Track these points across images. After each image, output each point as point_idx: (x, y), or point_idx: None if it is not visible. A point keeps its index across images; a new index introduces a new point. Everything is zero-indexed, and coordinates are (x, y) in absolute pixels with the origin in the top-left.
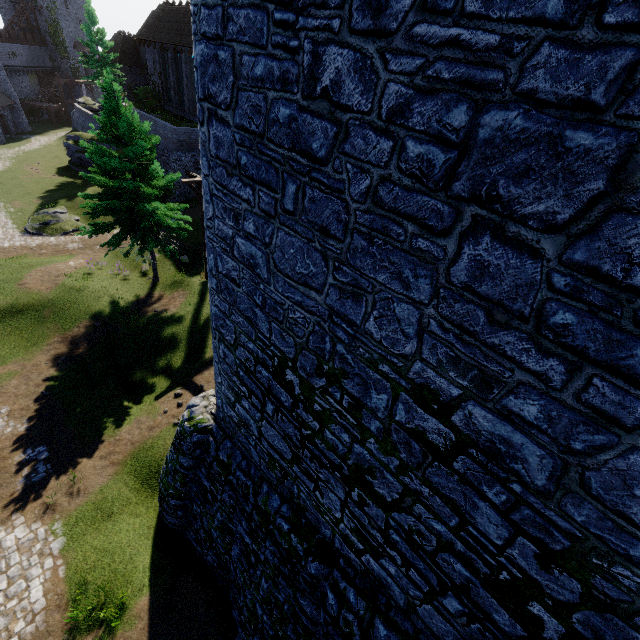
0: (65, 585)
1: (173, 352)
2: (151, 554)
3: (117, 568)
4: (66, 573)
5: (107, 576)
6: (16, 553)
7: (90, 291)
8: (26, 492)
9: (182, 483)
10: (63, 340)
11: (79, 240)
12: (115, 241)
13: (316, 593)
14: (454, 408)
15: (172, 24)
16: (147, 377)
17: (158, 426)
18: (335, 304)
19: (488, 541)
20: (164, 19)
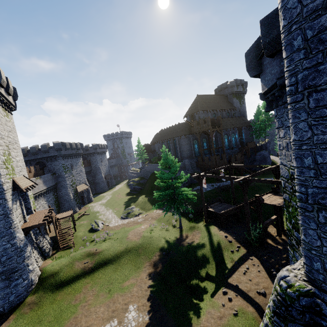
0: None
1: (207, 265)
2: None
3: None
4: None
5: None
6: None
7: (155, 237)
8: None
9: None
10: (150, 264)
11: (141, 217)
12: (168, 208)
13: None
14: None
15: (165, 134)
16: (198, 282)
17: (224, 316)
18: None
19: None
20: (162, 134)
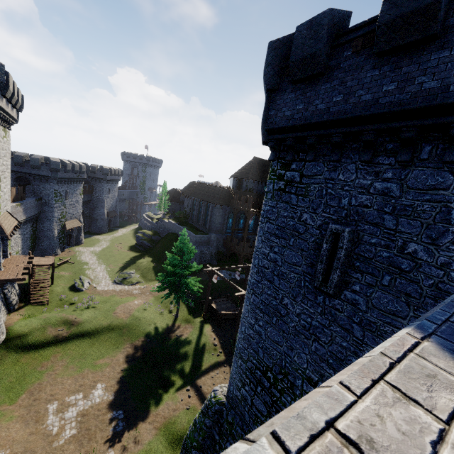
0: None
1: (185, 362)
2: None
3: None
4: None
5: None
6: None
7: (145, 320)
8: (114, 436)
9: (202, 437)
10: (131, 347)
11: (138, 288)
12: (168, 296)
13: None
14: (317, 384)
15: (200, 191)
16: (170, 376)
17: (178, 408)
18: (286, 351)
19: None
20: (197, 189)
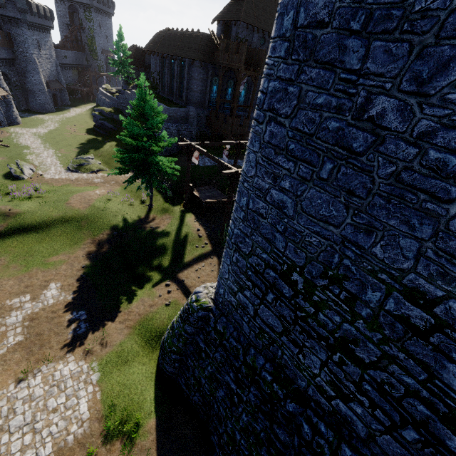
0: (101, 405)
1: (163, 256)
2: (154, 391)
3: (133, 398)
4: (101, 397)
5: (127, 402)
6: (70, 379)
7: (110, 211)
8: (74, 340)
9: (183, 344)
10: (93, 242)
11: (101, 177)
12: (132, 180)
13: (290, 425)
14: (437, 303)
15: (171, 42)
16: (146, 271)
17: (155, 305)
18: (349, 235)
19: (450, 390)
20: (165, 39)
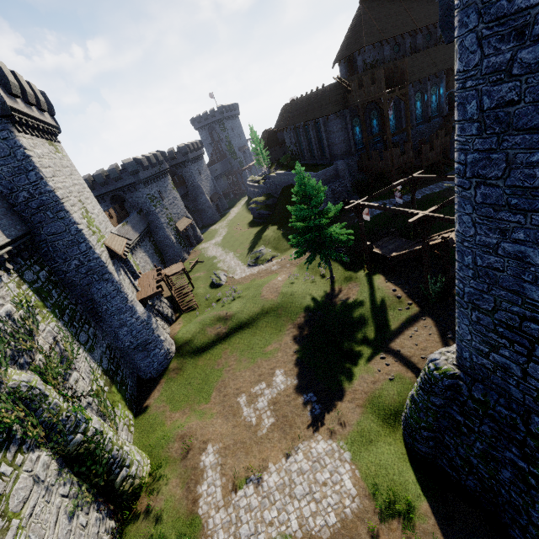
0: (363, 482)
1: (365, 327)
2: (413, 473)
3: (393, 478)
4: (360, 475)
5: (388, 482)
6: (326, 457)
7: (297, 294)
8: (314, 420)
9: (433, 418)
10: (294, 327)
11: (276, 263)
12: (311, 259)
13: None
14: None
15: (299, 111)
16: (353, 347)
17: (378, 381)
18: None
19: None
20: (293, 111)
